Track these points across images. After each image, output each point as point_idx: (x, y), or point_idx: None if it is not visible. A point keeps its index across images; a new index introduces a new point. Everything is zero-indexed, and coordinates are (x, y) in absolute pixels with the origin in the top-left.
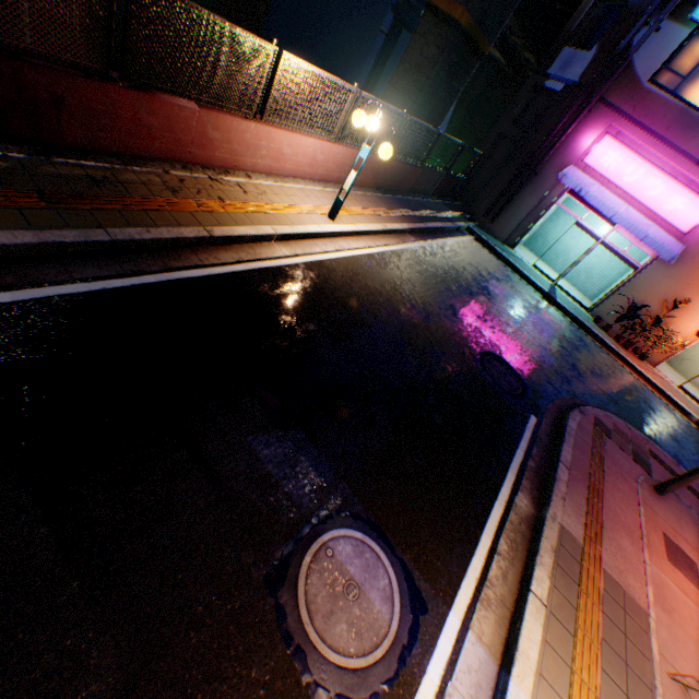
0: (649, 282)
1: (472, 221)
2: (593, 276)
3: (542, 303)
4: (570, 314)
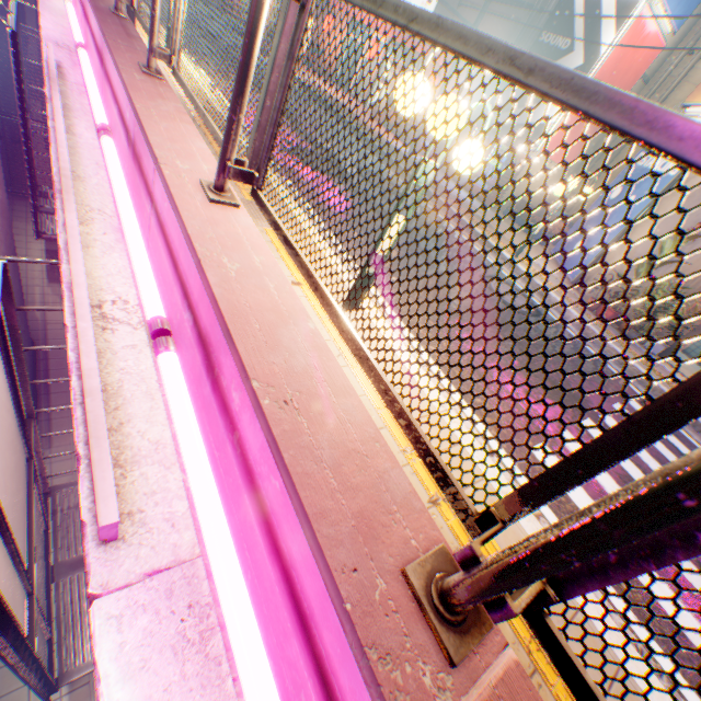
0: None
1: None
2: None
3: None
4: None
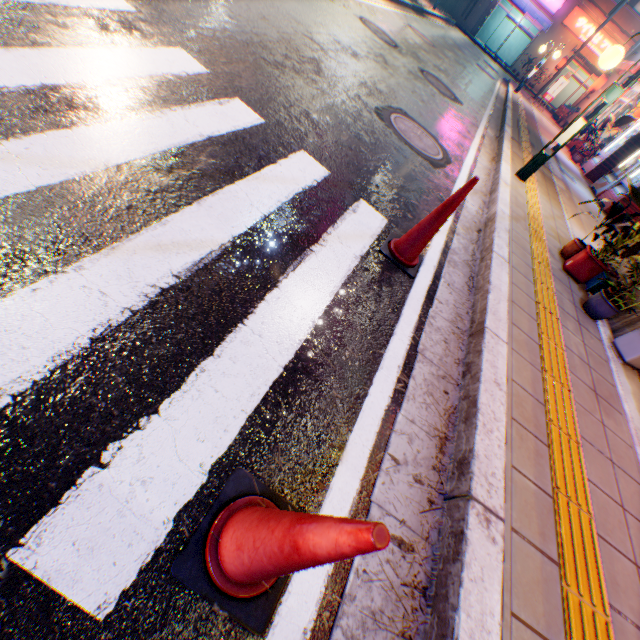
0: (537, 46)
1: (454, 21)
2: (511, 53)
3: (491, 61)
4: (503, 67)
